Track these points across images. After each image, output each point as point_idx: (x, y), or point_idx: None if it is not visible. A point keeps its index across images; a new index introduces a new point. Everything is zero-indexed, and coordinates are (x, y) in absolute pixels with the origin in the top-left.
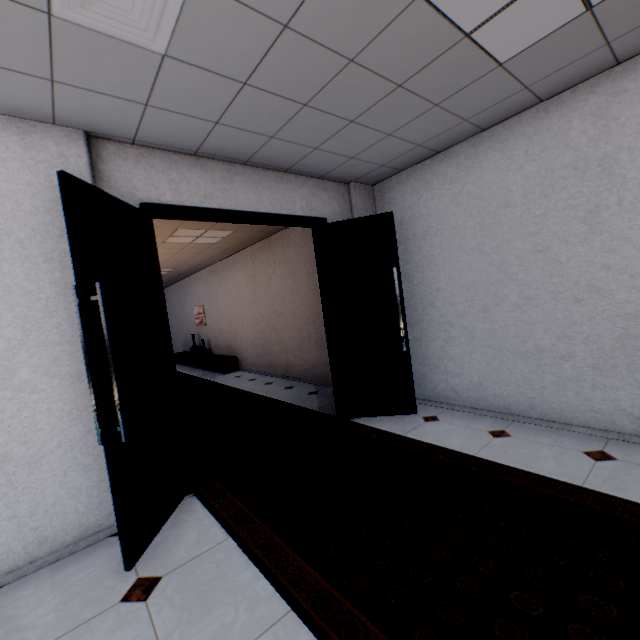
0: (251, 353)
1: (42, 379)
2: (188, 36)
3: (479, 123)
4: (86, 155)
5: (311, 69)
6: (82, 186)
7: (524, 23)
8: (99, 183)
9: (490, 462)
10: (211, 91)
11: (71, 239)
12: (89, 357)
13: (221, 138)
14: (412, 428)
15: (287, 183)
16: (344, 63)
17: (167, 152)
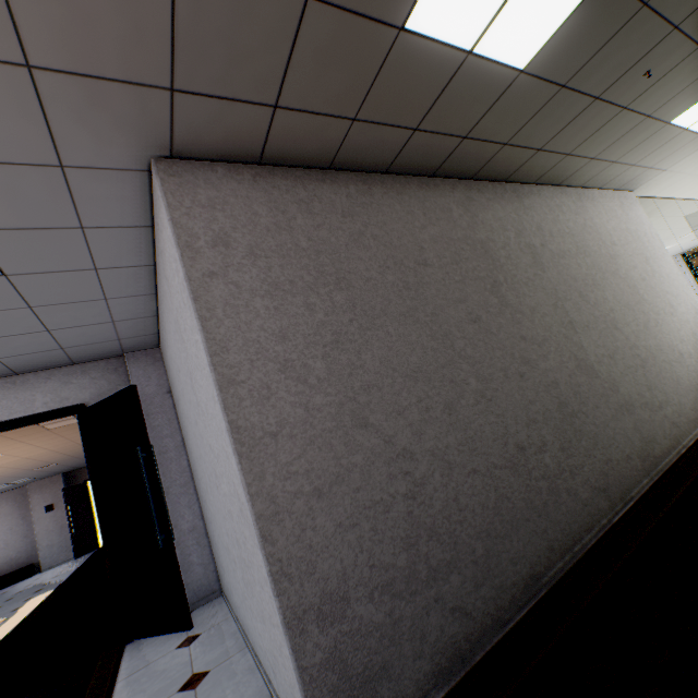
0: None
1: None
2: None
3: (131, 294)
4: None
5: None
6: None
7: None
8: None
9: None
10: None
11: None
12: None
13: None
14: (146, 665)
15: (23, 384)
16: None
17: None
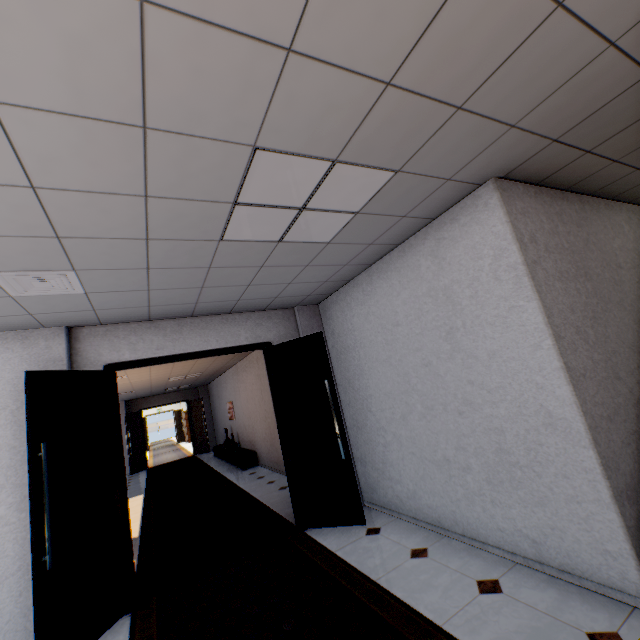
0: (264, 448)
1: (14, 513)
2: (93, 284)
3: (361, 263)
4: (65, 342)
5: (186, 276)
6: (44, 374)
7: (315, 228)
8: (75, 357)
9: (382, 590)
10: (130, 297)
11: (28, 415)
12: (30, 500)
13: (160, 310)
14: (348, 543)
15: (232, 321)
16: (206, 269)
17: (128, 323)
